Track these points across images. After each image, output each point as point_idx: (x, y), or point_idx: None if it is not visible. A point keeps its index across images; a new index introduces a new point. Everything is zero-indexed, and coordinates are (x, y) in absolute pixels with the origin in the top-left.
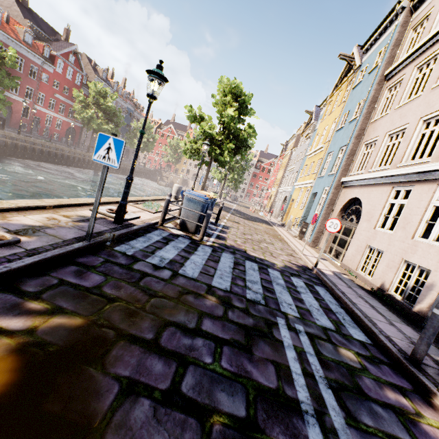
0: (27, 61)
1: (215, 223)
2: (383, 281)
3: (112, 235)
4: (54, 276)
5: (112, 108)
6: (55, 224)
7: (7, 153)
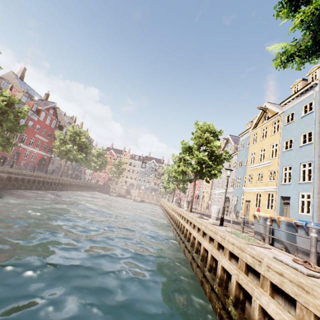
0: None
1: None
2: None
3: None
4: None
5: (85, 142)
6: None
7: (1, 186)
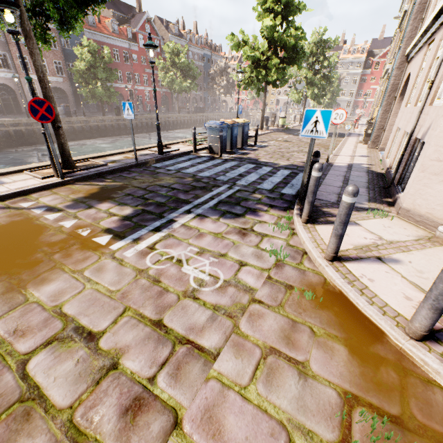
0: (120, 50)
1: (254, 145)
2: (391, 160)
3: (152, 159)
4: (118, 174)
5: (185, 63)
6: (126, 158)
7: (128, 133)
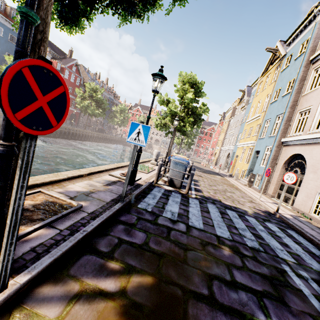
0: None
1: (187, 178)
2: None
3: (133, 195)
4: (113, 235)
5: (101, 98)
6: (95, 189)
7: None
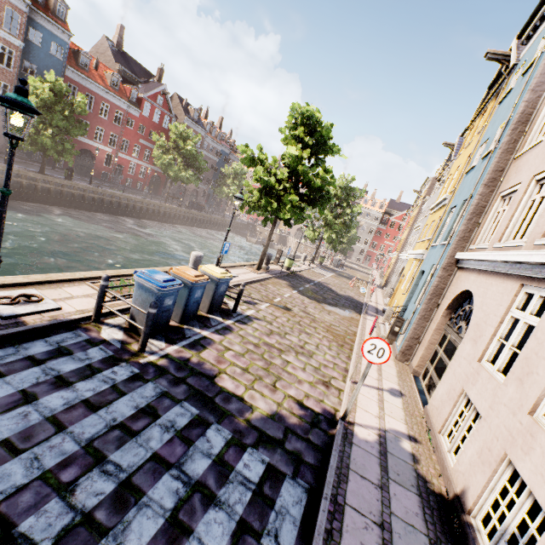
0: (113, 107)
1: (232, 312)
2: (466, 485)
3: None
4: None
5: (192, 151)
6: None
7: (74, 206)
